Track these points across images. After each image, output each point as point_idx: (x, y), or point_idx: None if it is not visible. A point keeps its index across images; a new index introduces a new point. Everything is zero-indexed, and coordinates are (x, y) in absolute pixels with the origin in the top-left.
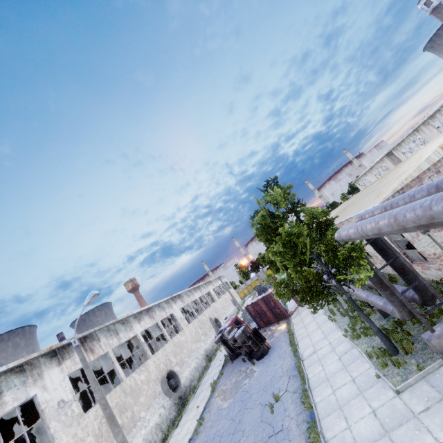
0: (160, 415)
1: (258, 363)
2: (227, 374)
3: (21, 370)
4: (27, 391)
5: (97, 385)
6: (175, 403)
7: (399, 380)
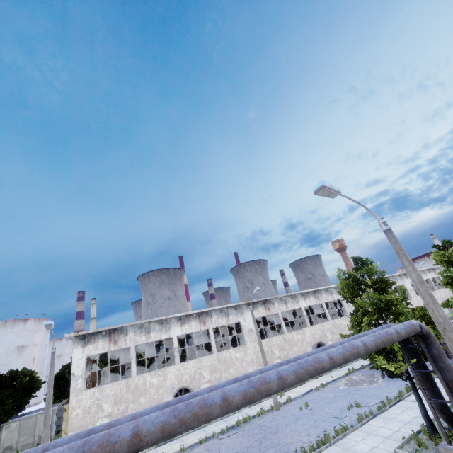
0: None
1: (385, 379)
2: (366, 370)
3: (235, 308)
4: (237, 318)
5: (258, 333)
6: None
7: (408, 450)
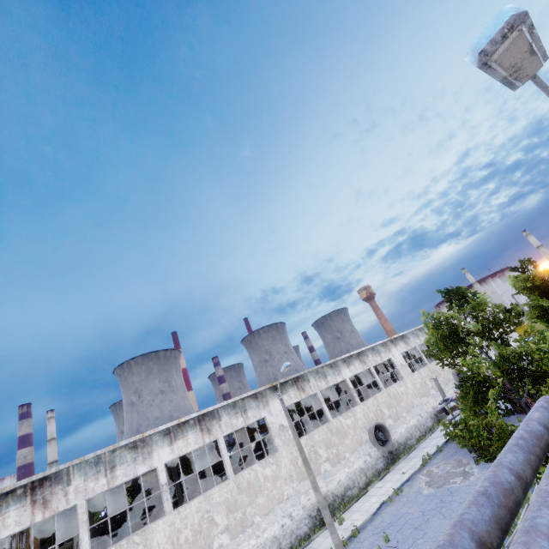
0: (365, 462)
1: (482, 466)
2: (446, 454)
3: (255, 397)
4: (260, 412)
5: (295, 433)
6: (383, 456)
7: None
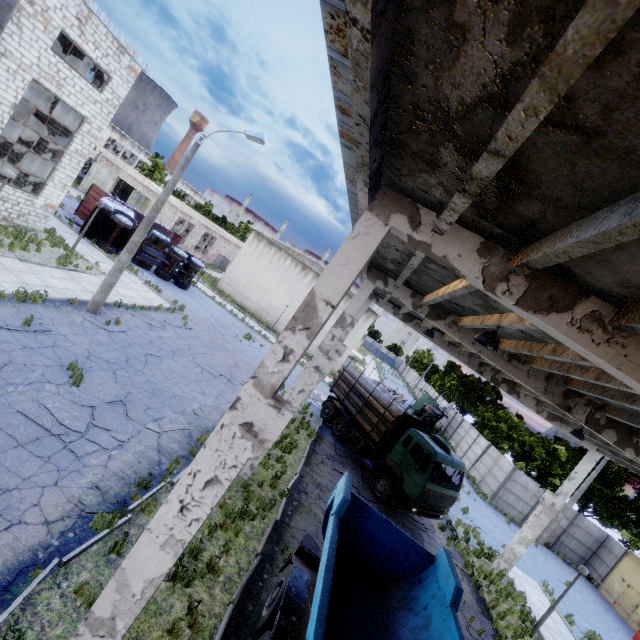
0: None
1: None
2: None
3: None
4: None
5: None
6: None
7: None
